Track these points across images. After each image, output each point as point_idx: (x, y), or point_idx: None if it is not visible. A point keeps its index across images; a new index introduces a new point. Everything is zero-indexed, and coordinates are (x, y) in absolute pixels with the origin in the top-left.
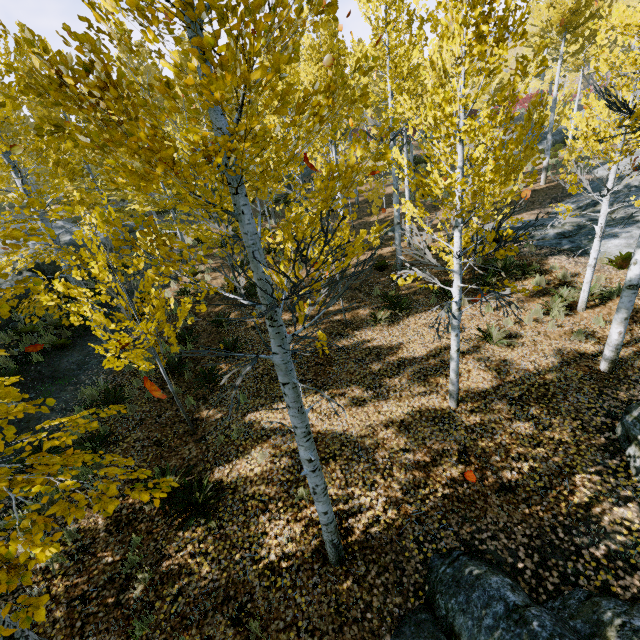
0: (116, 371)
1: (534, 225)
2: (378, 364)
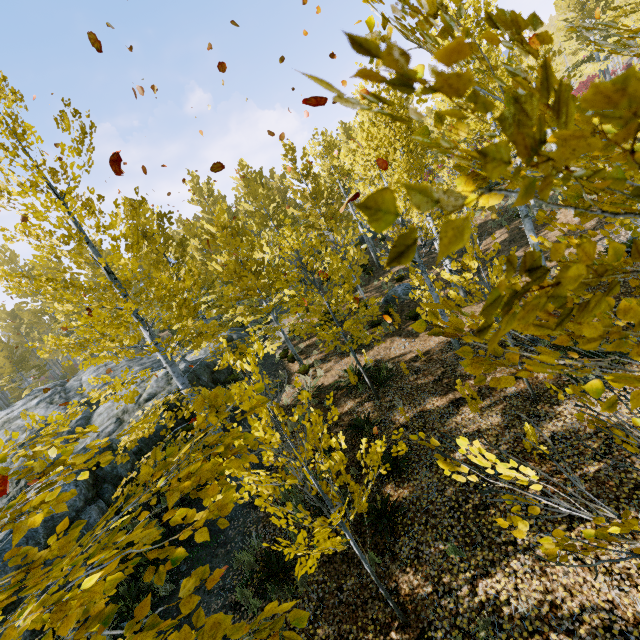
0: (264, 518)
1: None
2: None
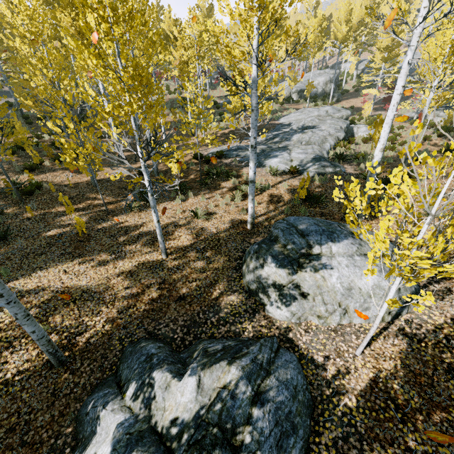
0: None
1: (241, 148)
2: (124, 237)
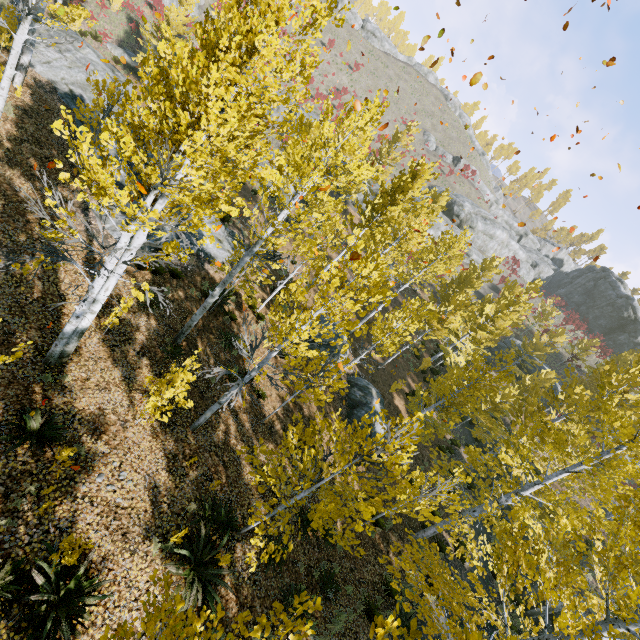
0: None
1: None
2: (296, 413)
